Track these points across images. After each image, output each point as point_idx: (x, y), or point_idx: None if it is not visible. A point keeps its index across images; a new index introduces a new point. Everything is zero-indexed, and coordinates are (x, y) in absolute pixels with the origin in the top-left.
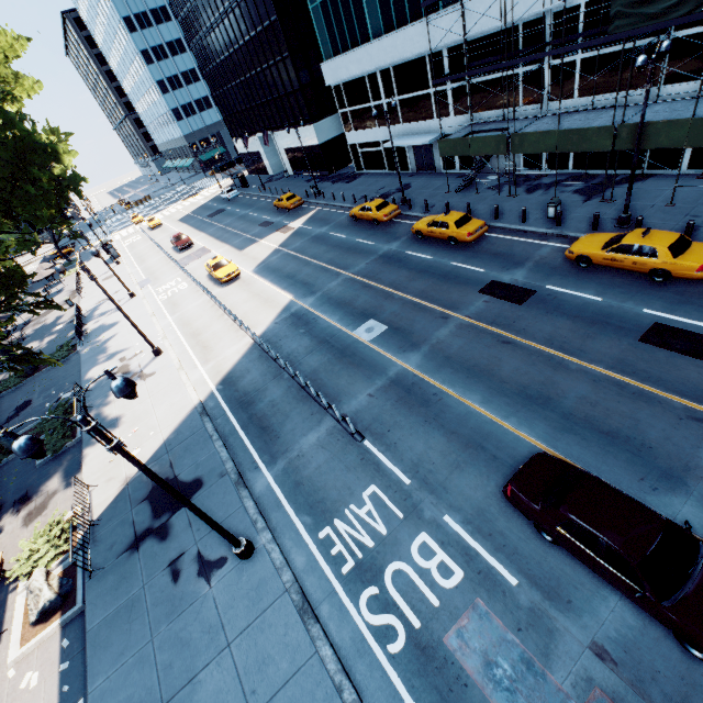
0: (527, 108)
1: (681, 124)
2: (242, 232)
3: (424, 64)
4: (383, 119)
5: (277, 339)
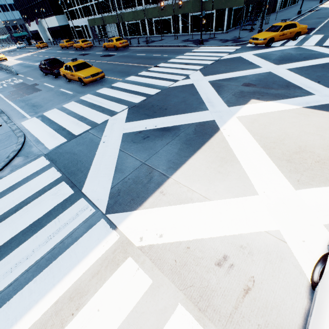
0: (114, 12)
1: (130, 13)
2: (18, 54)
3: None
4: (79, 15)
5: None
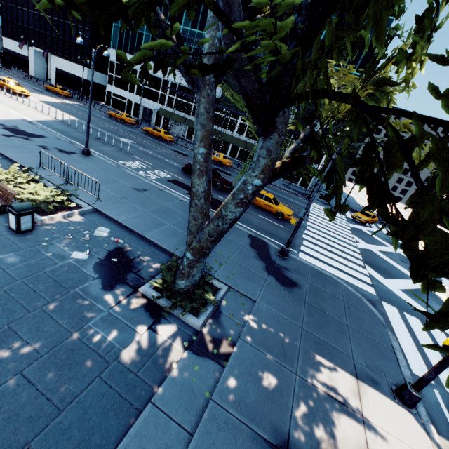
0: (192, 117)
1: (229, 136)
2: None
3: (161, 81)
4: (133, 90)
5: (73, 125)
